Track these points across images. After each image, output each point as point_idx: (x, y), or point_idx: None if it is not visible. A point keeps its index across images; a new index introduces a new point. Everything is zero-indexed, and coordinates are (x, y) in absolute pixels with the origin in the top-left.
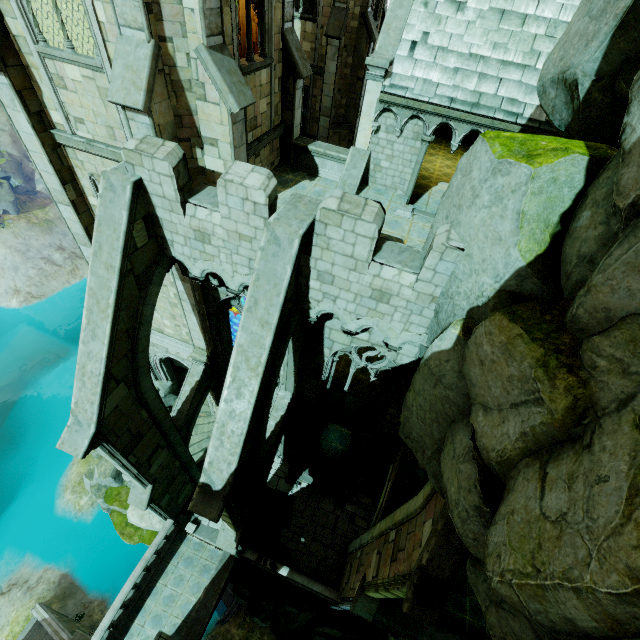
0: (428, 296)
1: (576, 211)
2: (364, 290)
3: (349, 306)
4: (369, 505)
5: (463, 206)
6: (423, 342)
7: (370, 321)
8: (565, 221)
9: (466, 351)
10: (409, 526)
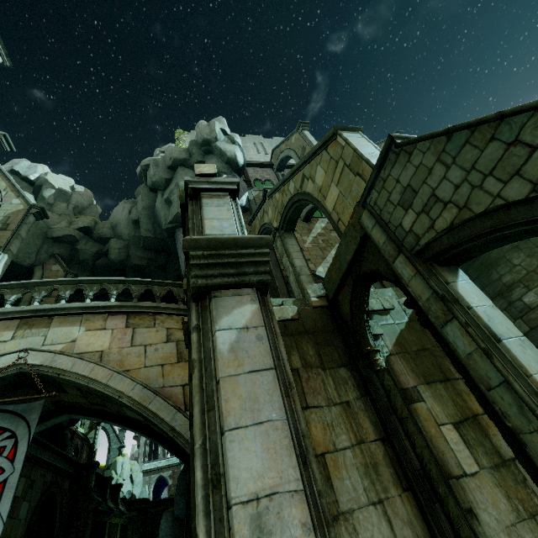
0: None
1: None
2: None
3: None
4: None
5: None
6: None
7: None
8: None
9: None
10: None
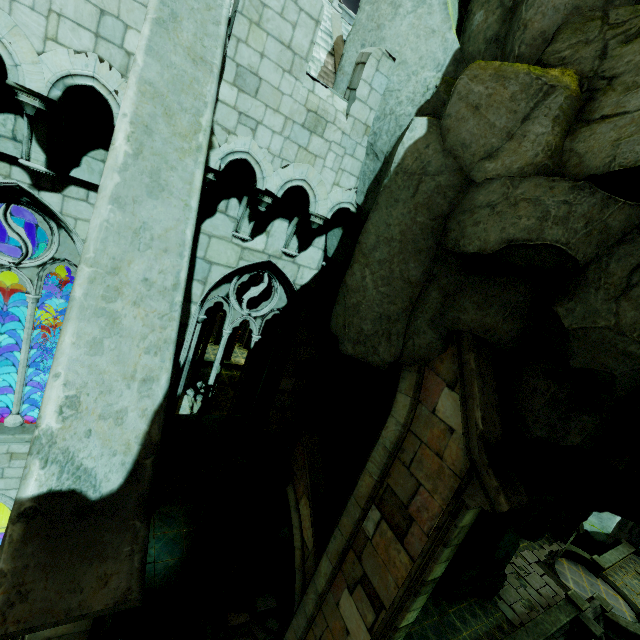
0: (362, 125)
1: (464, 26)
2: (297, 111)
3: (274, 142)
4: (247, 623)
5: (384, 23)
6: (352, 202)
7: (298, 170)
8: (457, 38)
9: (446, 122)
10: (404, 457)
